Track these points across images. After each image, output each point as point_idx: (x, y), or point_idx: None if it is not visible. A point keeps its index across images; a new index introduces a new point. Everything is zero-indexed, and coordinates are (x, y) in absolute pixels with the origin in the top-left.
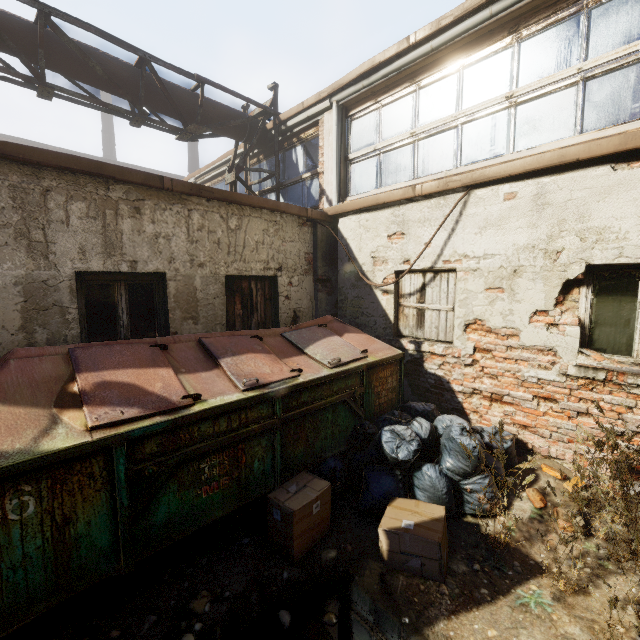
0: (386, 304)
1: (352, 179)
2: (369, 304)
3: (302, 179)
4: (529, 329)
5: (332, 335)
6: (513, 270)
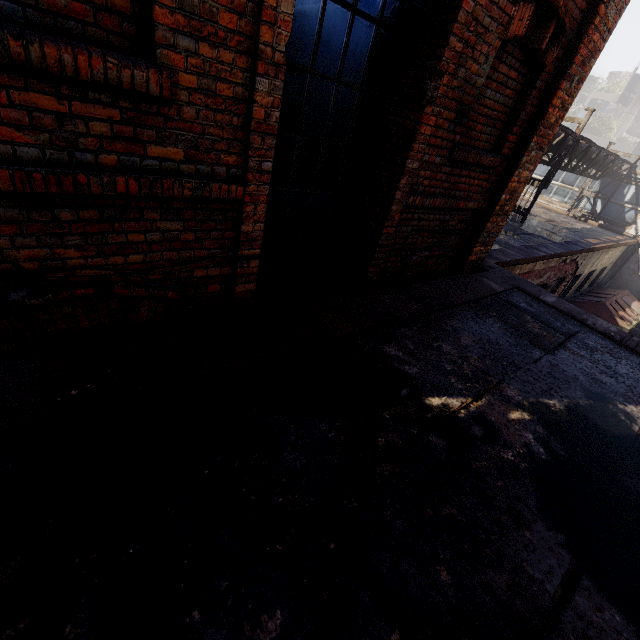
0: None
1: None
2: (633, 285)
3: (623, 205)
4: None
5: (633, 301)
6: None
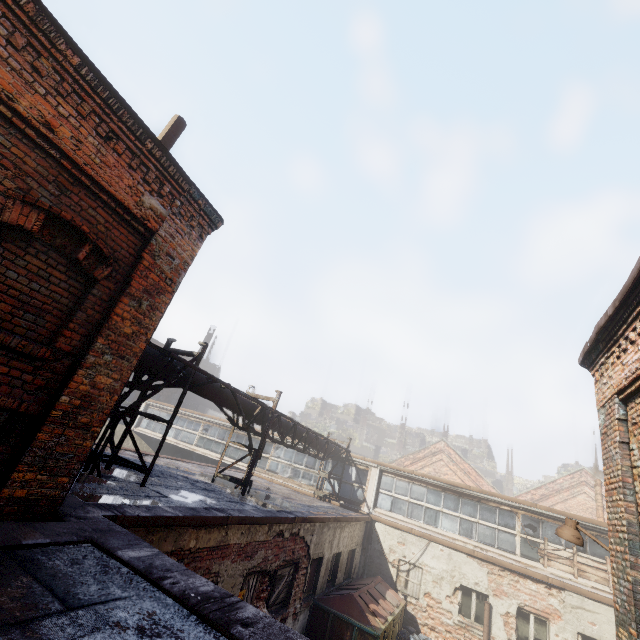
0: (393, 572)
1: (379, 500)
2: (385, 569)
3: (353, 484)
4: (445, 602)
5: (387, 590)
6: (441, 577)
